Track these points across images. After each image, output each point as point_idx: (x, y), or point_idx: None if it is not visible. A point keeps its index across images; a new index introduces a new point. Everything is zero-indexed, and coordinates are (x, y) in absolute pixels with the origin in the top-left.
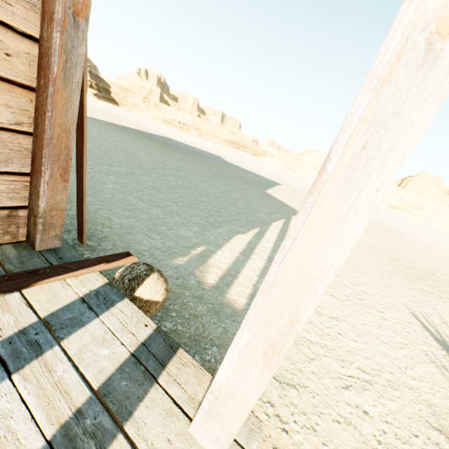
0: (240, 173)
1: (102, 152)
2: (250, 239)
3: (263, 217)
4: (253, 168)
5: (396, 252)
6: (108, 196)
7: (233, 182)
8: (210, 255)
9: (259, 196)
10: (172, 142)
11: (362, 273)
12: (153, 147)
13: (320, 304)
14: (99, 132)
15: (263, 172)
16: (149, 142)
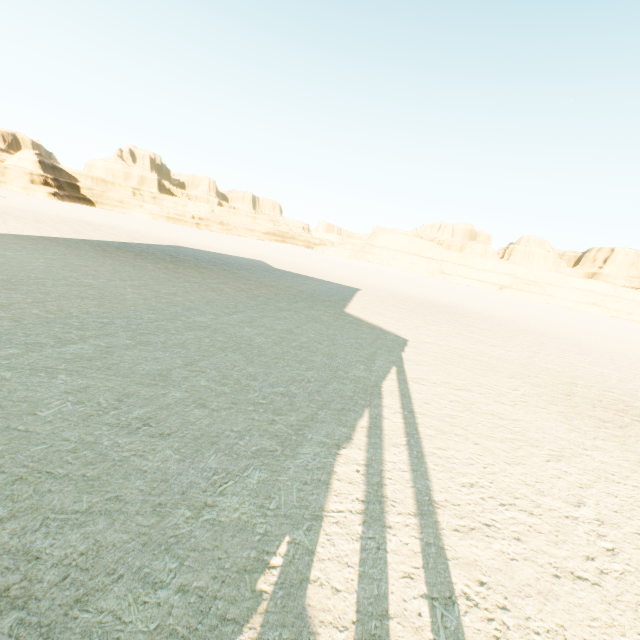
0: (298, 286)
1: (47, 312)
2: (365, 455)
3: (363, 377)
4: (313, 269)
5: (559, 376)
6: (40, 448)
7: (295, 309)
8: (304, 571)
9: (339, 325)
10: (186, 253)
11: (562, 460)
12: (153, 272)
13: (577, 632)
14: (50, 266)
15: (328, 273)
16: (146, 263)
